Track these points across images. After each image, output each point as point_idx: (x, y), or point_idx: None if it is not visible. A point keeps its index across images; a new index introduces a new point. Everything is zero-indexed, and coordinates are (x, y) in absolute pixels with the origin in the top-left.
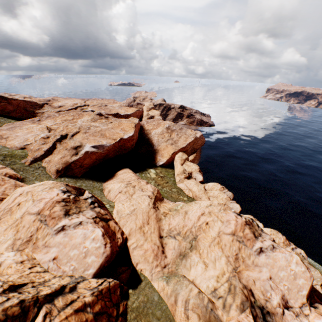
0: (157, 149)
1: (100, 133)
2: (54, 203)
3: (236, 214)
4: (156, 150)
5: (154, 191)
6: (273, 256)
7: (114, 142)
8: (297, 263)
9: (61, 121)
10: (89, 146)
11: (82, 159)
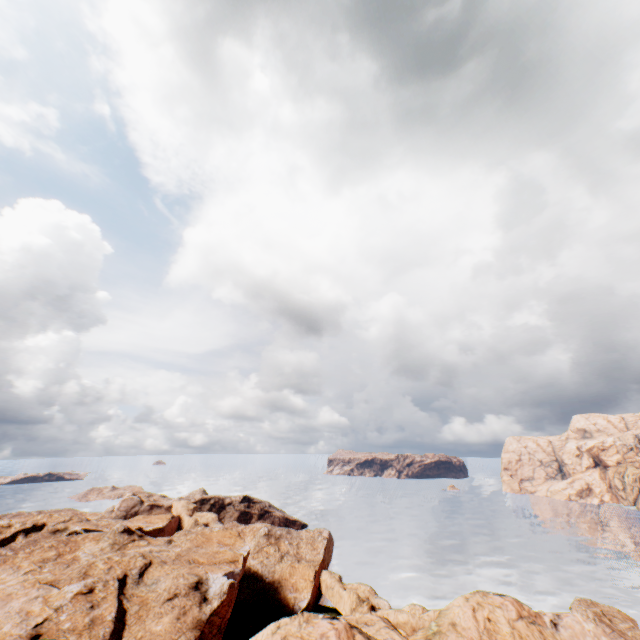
0: (277, 579)
1: (184, 559)
2: (349, 629)
3: (497, 594)
4: (274, 582)
5: (384, 619)
6: (566, 624)
7: (240, 563)
8: (584, 620)
9: (34, 564)
10: (220, 574)
11: (226, 605)
